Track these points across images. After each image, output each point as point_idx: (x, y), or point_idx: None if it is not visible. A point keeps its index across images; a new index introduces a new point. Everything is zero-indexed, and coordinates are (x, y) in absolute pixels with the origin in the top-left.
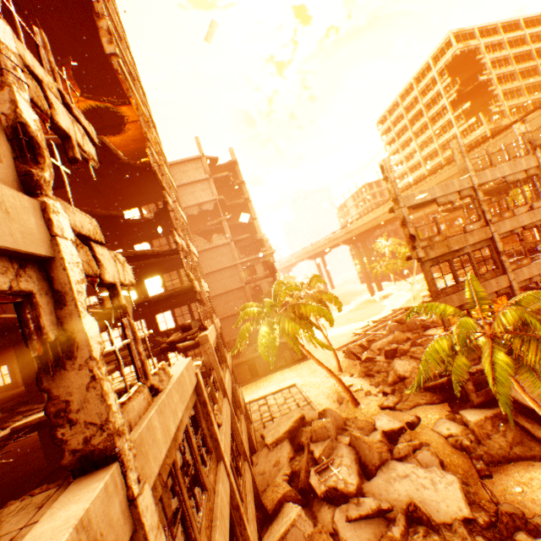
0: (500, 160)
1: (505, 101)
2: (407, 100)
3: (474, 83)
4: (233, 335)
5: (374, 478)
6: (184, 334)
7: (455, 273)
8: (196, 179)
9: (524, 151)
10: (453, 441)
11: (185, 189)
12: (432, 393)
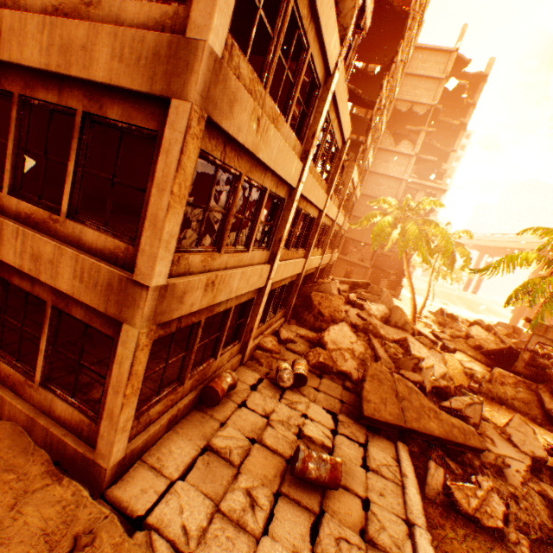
0: None
1: None
2: None
3: None
4: (354, 236)
5: (389, 327)
6: None
7: None
8: (429, 75)
9: None
10: (467, 371)
11: (411, 81)
12: (484, 357)
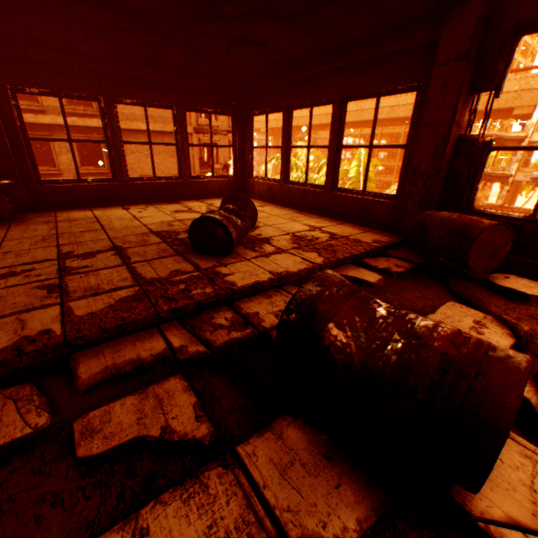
0: (532, 102)
1: None
2: None
3: None
4: None
5: None
6: None
7: None
8: None
9: None
10: None
11: None
12: None
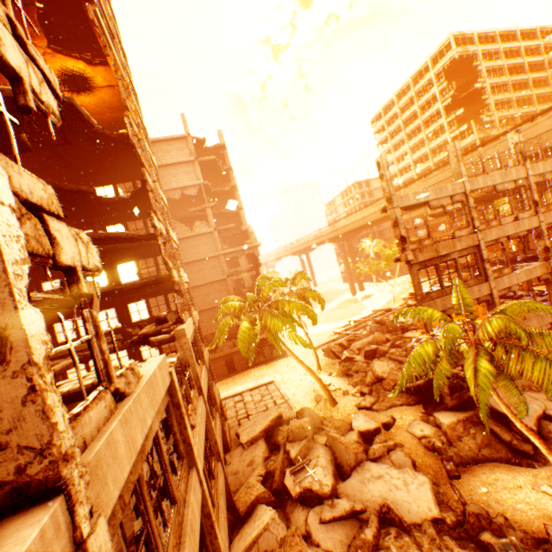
0: (488, 169)
1: (495, 112)
2: (403, 99)
3: (469, 90)
4: (212, 328)
5: (349, 478)
6: (159, 327)
7: (441, 278)
8: (180, 160)
9: (515, 161)
10: (426, 442)
11: (167, 170)
12: (408, 394)
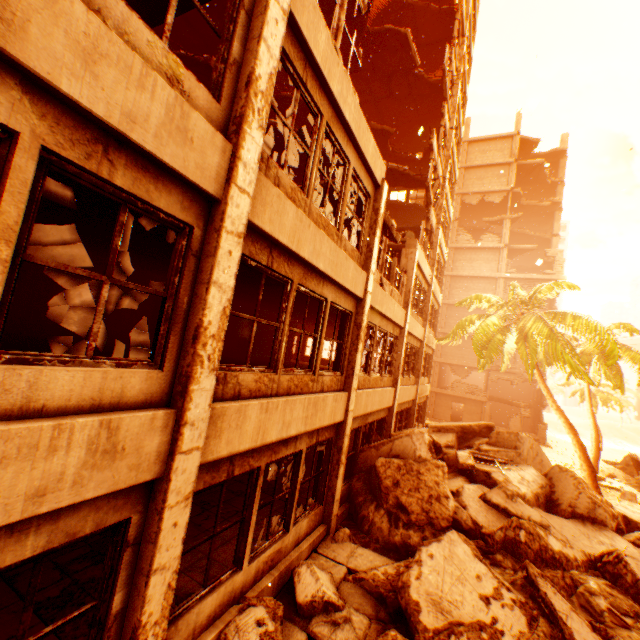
0: None
1: None
2: None
3: None
4: (452, 359)
5: (562, 518)
6: None
7: None
8: (493, 162)
9: None
10: None
11: (474, 173)
12: None
